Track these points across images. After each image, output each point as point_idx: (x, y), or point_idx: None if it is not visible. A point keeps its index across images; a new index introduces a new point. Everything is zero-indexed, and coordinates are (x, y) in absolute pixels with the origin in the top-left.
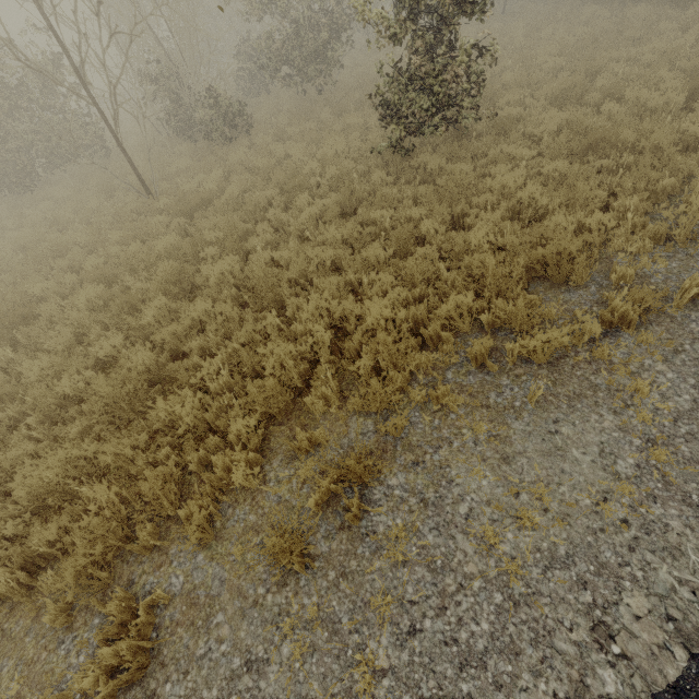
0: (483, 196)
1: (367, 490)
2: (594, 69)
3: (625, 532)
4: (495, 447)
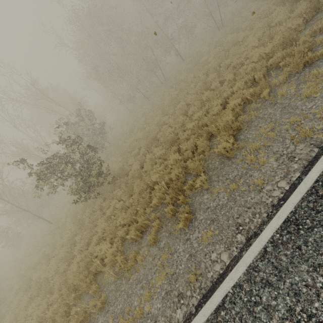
0: (95, 228)
1: None
2: (162, 124)
3: None
4: None
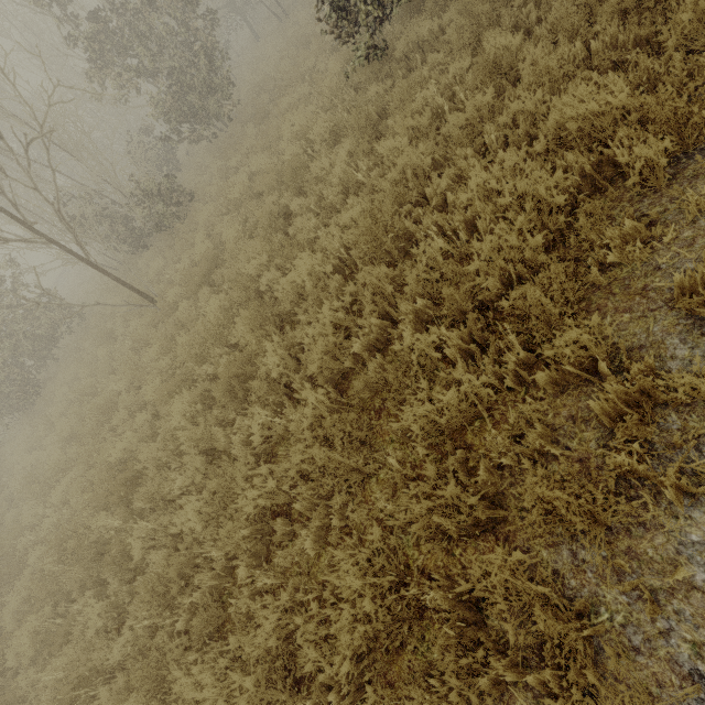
0: None
1: None
2: None
3: None
4: None
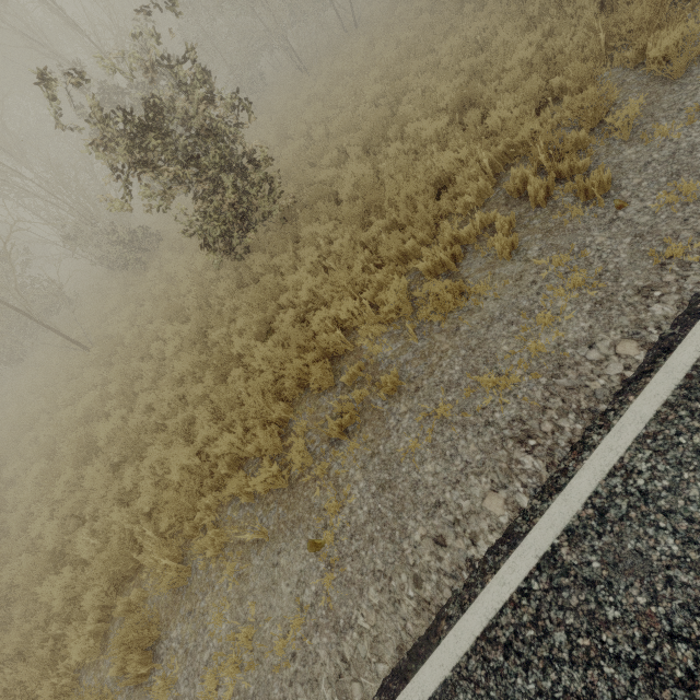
0: (281, 297)
1: (158, 645)
2: (400, 92)
3: (291, 666)
4: (238, 587)
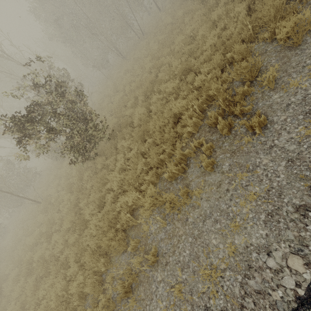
0: (106, 185)
1: None
2: (159, 66)
3: None
4: None
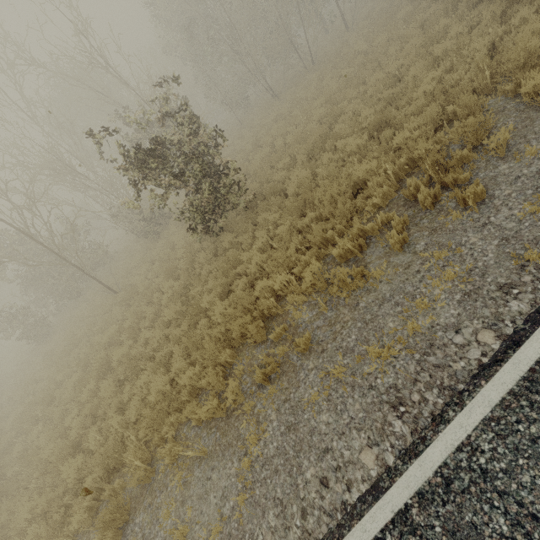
0: (238, 267)
1: (127, 527)
2: (337, 114)
3: None
4: (182, 491)
